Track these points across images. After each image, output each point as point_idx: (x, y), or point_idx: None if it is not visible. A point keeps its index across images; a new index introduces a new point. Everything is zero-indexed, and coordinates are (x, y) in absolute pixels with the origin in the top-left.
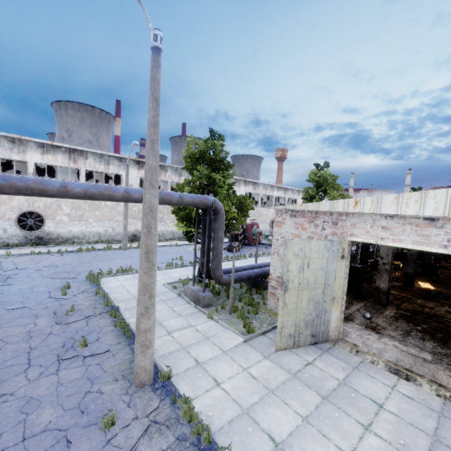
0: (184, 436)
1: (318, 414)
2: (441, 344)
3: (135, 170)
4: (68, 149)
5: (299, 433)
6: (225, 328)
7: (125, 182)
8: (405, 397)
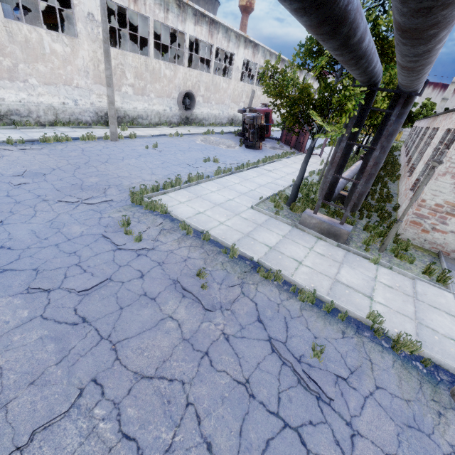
0: None
1: None
2: None
3: None
4: None
5: None
6: (407, 278)
7: (78, 5)
8: None
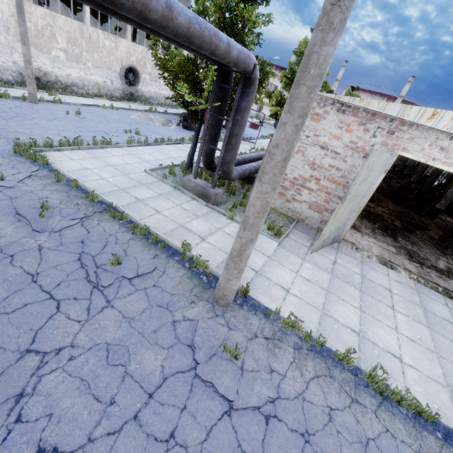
0: (298, 345)
1: (365, 304)
2: (394, 239)
3: None
4: None
5: (364, 321)
6: None
7: None
8: (397, 282)
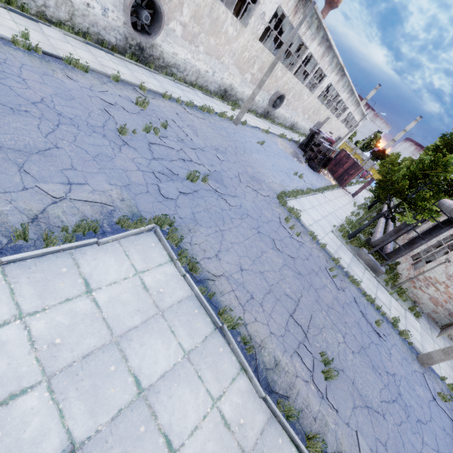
0: None
1: None
2: None
3: None
4: None
5: None
6: (402, 308)
7: (261, 4)
8: None
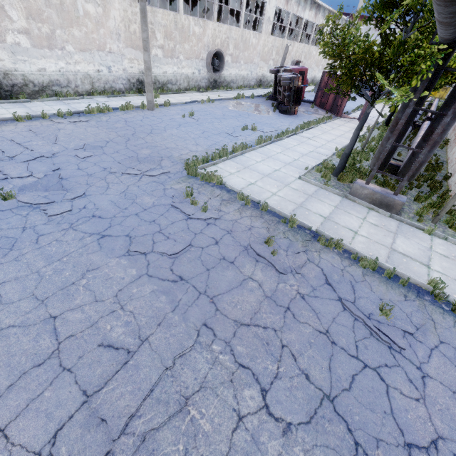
0: None
1: None
2: None
3: None
4: None
5: None
6: None
7: None
8: None
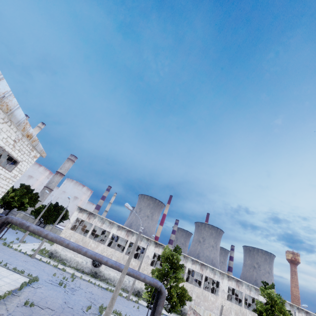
0: None
1: None
2: None
3: (153, 247)
4: (127, 230)
5: None
6: None
7: (145, 253)
8: None
